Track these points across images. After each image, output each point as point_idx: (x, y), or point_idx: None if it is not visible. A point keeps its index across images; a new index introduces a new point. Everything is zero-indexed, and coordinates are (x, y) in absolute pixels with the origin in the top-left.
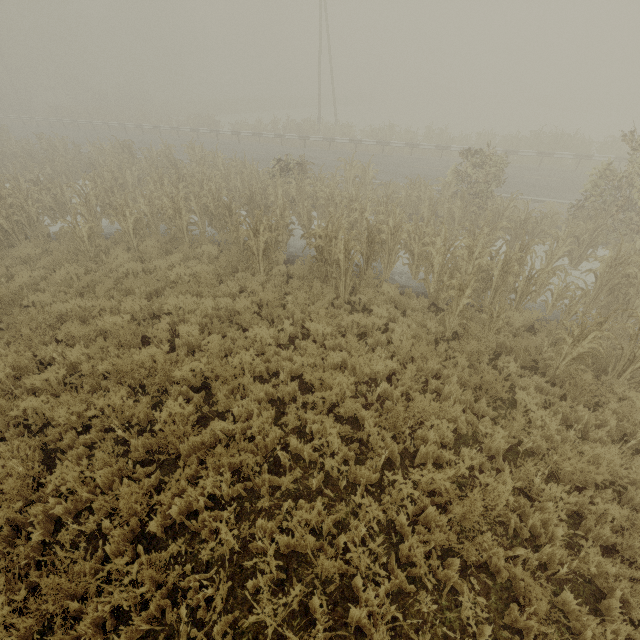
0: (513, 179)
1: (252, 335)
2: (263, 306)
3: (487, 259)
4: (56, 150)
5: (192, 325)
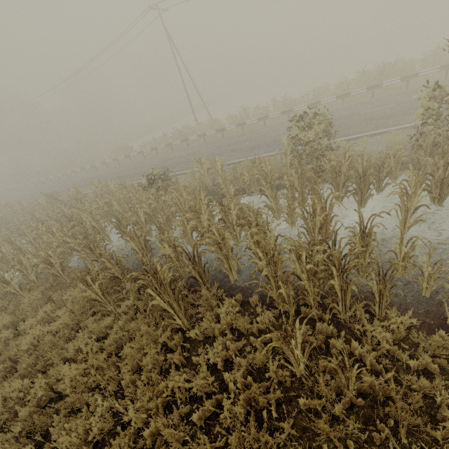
0: (351, 119)
1: (59, 443)
2: (98, 368)
3: (322, 256)
4: (16, 212)
5: (18, 423)
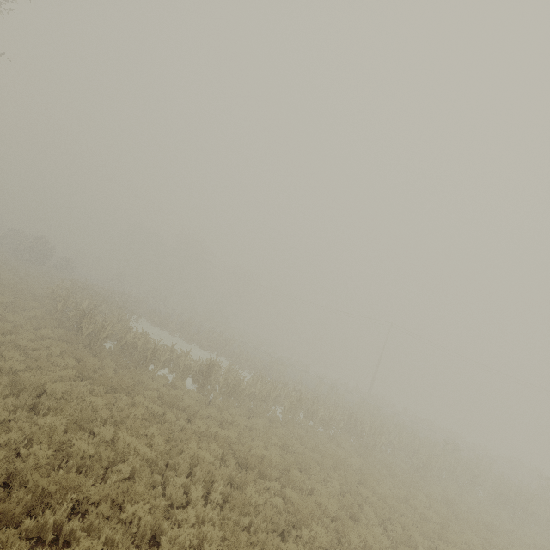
0: None
1: None
2: None
3: None
4: (284, 371)
5: None
